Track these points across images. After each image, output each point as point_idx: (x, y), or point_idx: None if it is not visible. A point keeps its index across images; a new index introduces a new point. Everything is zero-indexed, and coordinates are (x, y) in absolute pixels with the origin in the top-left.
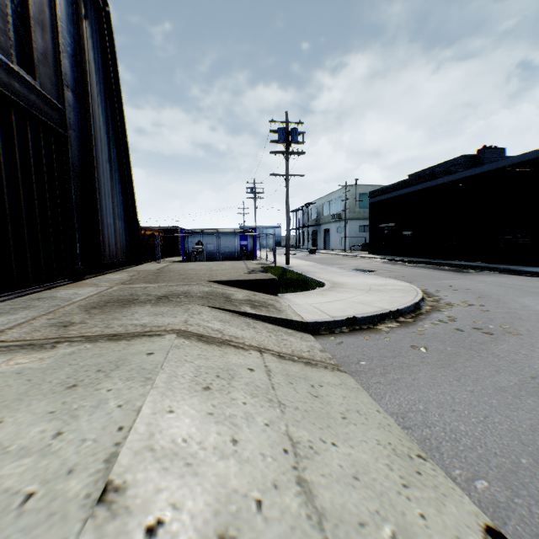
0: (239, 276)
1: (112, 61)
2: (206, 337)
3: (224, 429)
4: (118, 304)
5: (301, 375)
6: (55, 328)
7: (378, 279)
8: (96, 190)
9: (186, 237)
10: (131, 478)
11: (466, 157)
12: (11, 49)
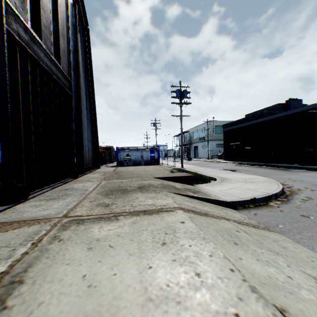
0: (169, 174)
1: (88, 54)
2: (195, 211)
3: (275, 269)
4: (119, 192)
5: (261, 234)
6: (101, 207)
7: (245, 175)
8: (82, 125)
9: (119, 152)
10: (280, 302)
11: (279, 104)
12: (52, 48)
